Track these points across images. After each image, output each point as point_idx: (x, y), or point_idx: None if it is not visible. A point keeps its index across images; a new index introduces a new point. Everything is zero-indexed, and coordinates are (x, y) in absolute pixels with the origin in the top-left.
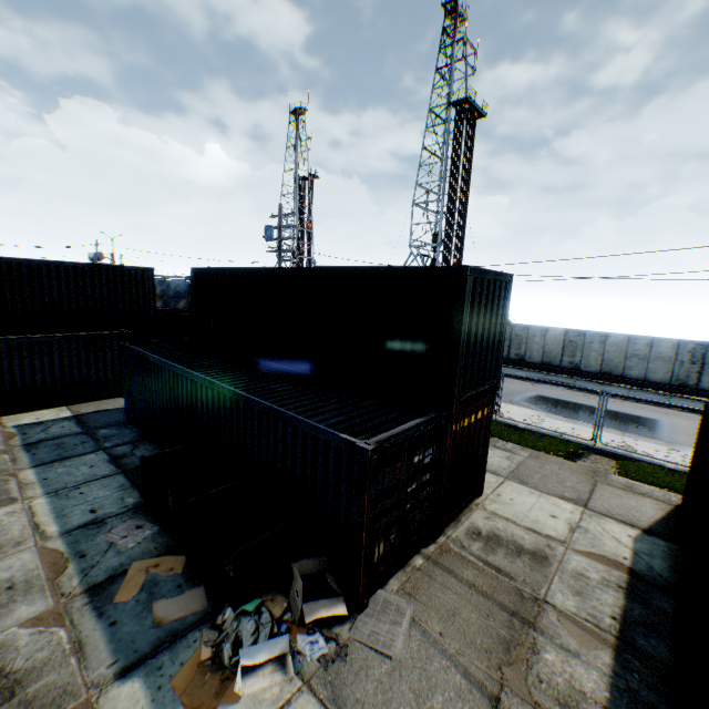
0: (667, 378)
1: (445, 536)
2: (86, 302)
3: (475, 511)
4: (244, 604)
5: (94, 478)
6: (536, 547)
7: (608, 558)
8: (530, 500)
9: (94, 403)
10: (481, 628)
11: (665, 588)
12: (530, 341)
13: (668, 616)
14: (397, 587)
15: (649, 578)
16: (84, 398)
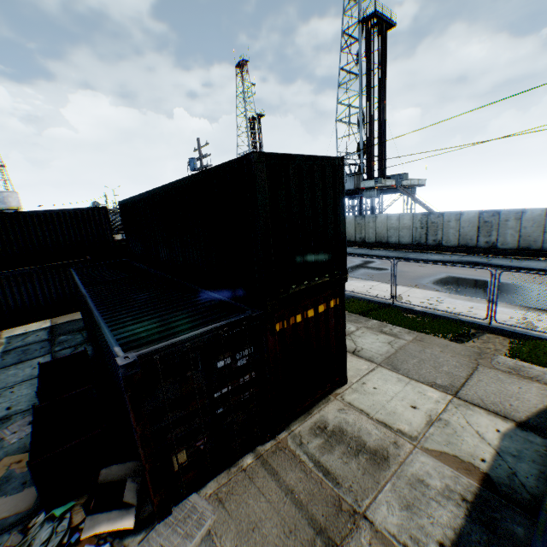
0: None
1: (288, 431)
2: (58, 240)
3: (331, 402)
4: (58, 507)
5: (30, 378)
6: (380, 445)
7: (462, 460)
8: (395, 388)
9: (71, 315)
10: None
11: (525, 504)
12: (445, 227)
13: (518, 546)
14: (211, 491)
15: (507, 489)
16: (63, 311)
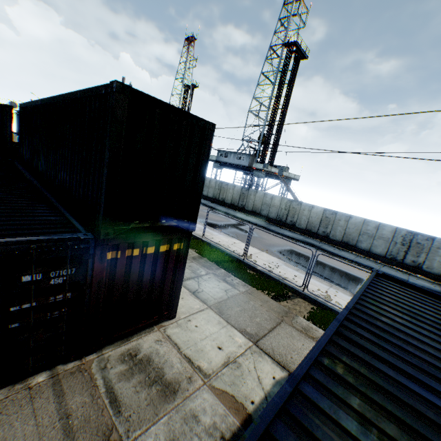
0: (384, 252)
1: (98, 354)
2: None
3: (153, 332)
4: None
5: None
6: (176, 378)
7: (236, 401)
8: (212, 329)
9: None
10: None
11: None
12: (301, 213)
13: None
14: None
15: None
16: None
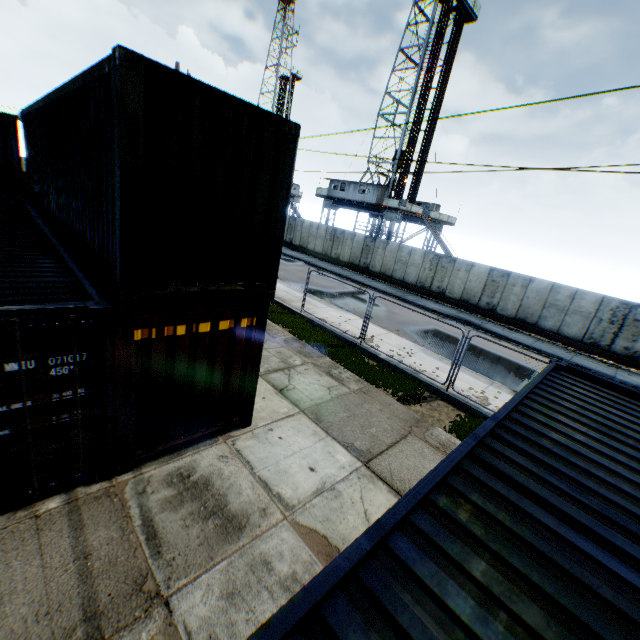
0: (581, 334)
1: (135, 474)
2: None
3: (217, 445)
4: None
5: None
6: (244, 510)
7: (329, 543)
8: (304, 442)
9: None
10: (6, 638)
11: None
12: (454, 275)
13: None
14: None
15: None
16: None
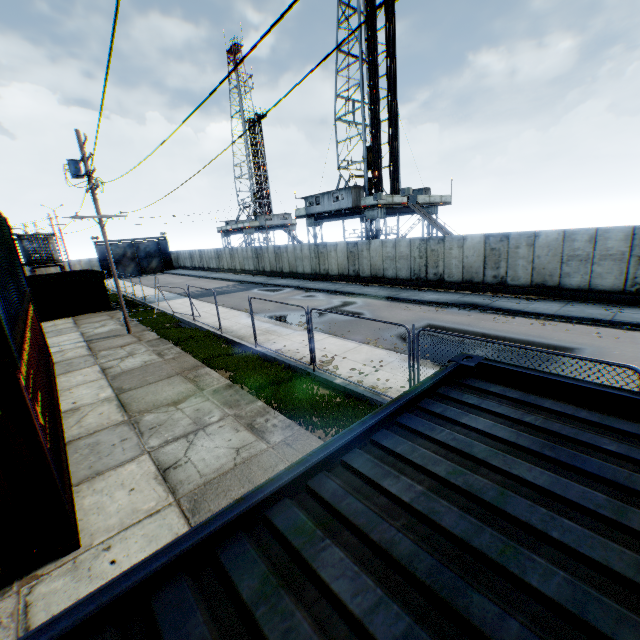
0: (620, 282)
1: None
2: None
3: (0, 601)
4: None
5: None
6: None
7: None
8: None
9: None
10: None
11: None
12: (447, 256)
13: None
14: None
15: None
16: None
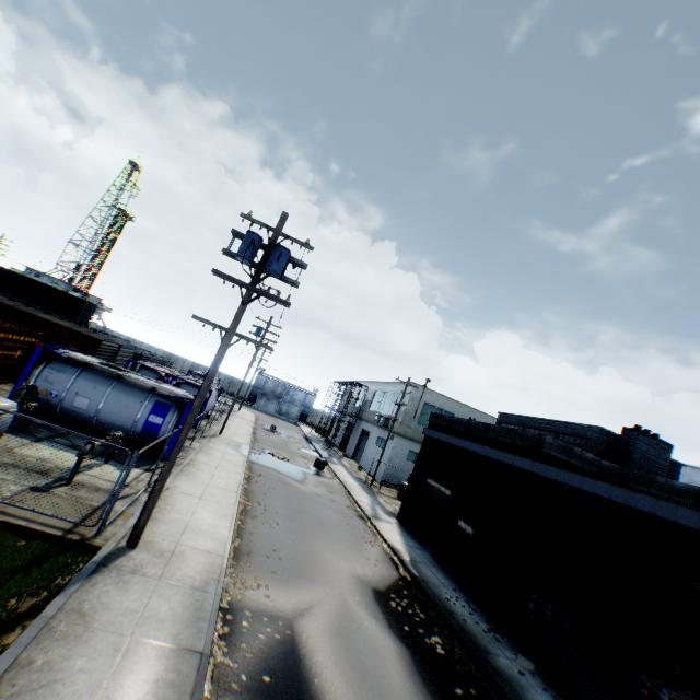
0: None
1: None
2: None
3: None
4: None
5: None
6: None
7: None
8: None
9: None
10: None
11: None
12: None
13: None
14: None
15: None
16: None
